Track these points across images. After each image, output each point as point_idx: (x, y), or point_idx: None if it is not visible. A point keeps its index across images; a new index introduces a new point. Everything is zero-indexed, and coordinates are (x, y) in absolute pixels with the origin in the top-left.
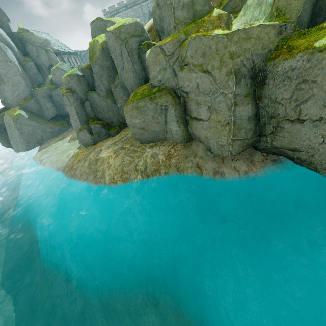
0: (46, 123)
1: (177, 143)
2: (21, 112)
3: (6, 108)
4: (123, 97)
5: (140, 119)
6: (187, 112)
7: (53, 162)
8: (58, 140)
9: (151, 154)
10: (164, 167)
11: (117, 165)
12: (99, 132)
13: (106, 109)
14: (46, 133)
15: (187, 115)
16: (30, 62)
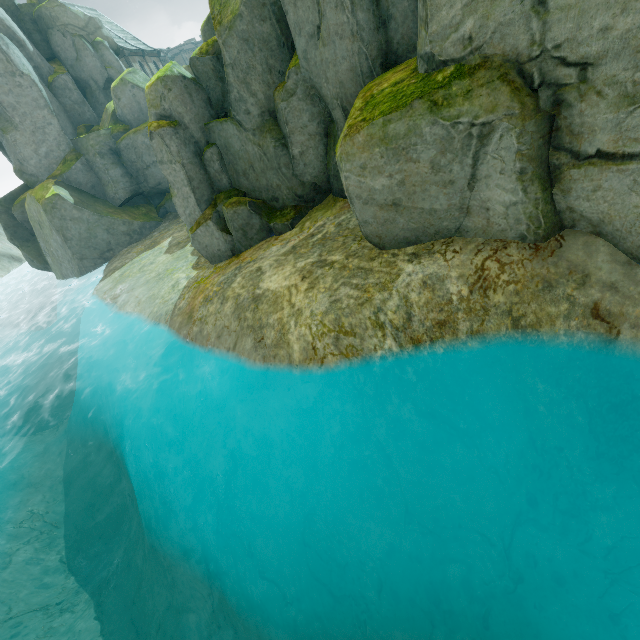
0: (114, 212)
1: (504, 244)
2: (58, 192)
3: (27, 184)
4: (308, 124)
5: (391, 176)
6: (556, 139)
7: (142, 302)
8: (143, 249)
9: (420, 279)
10: (467, 315)
11: (322, 313)
12: (244, 226)
13: (261, 164)
14: (116, 236)
15: (554, 150)
16: (64, 75)
